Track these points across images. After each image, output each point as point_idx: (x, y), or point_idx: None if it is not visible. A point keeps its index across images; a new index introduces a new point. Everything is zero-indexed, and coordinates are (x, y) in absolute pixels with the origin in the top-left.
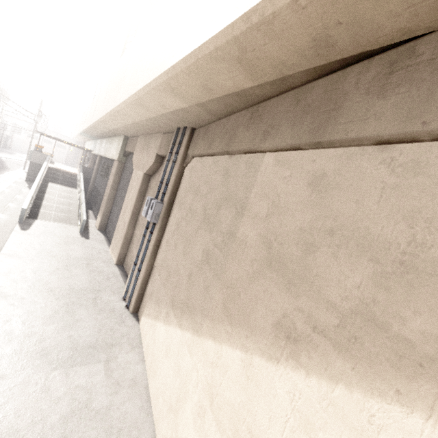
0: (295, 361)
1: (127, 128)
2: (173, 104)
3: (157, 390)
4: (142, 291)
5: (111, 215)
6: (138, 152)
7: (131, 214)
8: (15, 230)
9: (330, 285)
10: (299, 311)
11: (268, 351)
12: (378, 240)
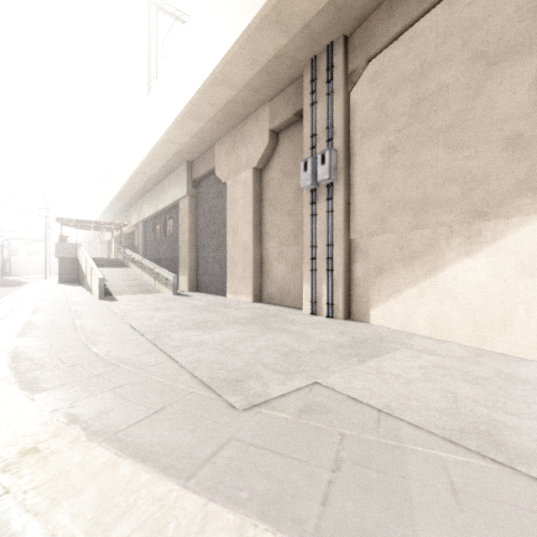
0: None
1: (205, 130)
2: None
3: None
4: (346, 283)
5: (200, 266)
6: (225, 158)
7: (253, 227)
8: (104, 302)
9: None
10: None
11: None
12: None
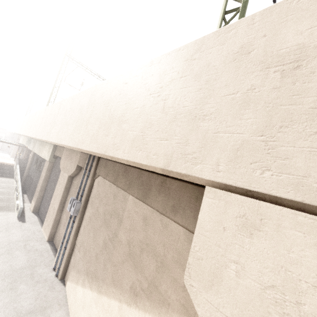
0: (136, 304)
1: None
2: None
3: None
4: (67, 262)
5: (43, 200)
6: (64, 159)
7: (59, 204)
8: None
9: (146, 269)
10: (137, 281)
11: (127, 301)
12: (158, 252)
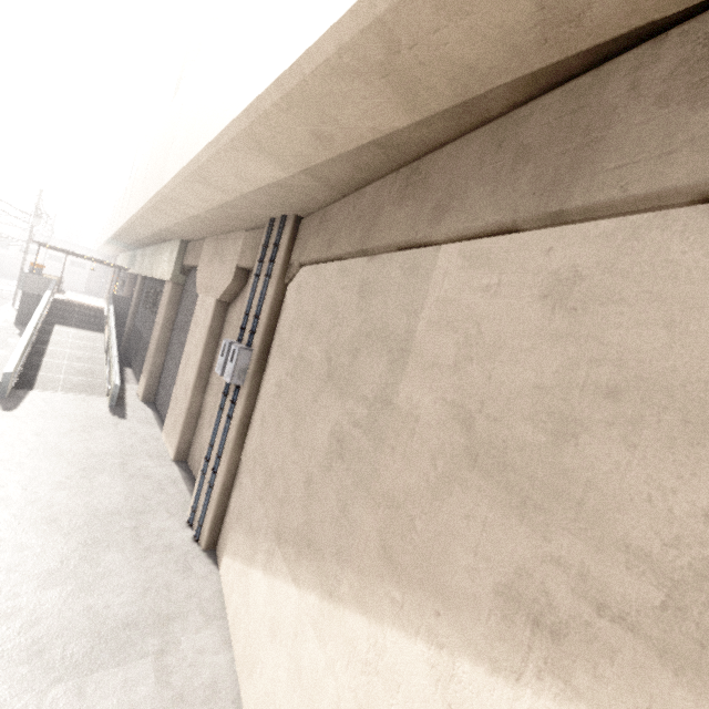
0: (562, 681)
1: (185, 225)
2: (261, 174)
3: (257, 707)
4: (221, 508)
5: (163, 374)
6: (205, 265)
7: (198, 371)
8: None
9: (627, 509)
10: (556, 566)
11: (491, 651)
12: None
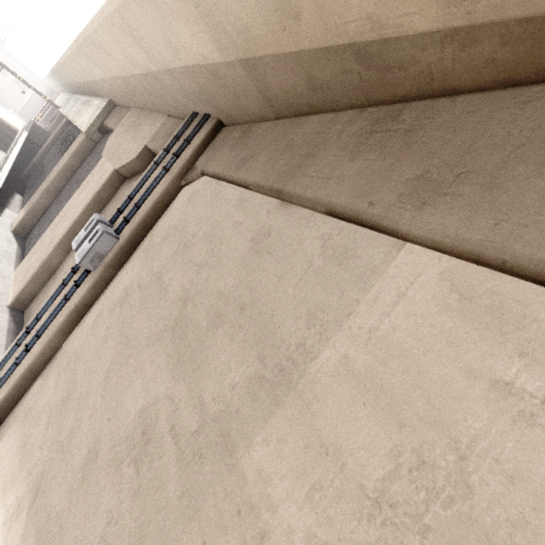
0: None
1: (112, 85)
2: (193, 45)
3: None
4: (18, 390)
5: (44, 215)
6: (120, 132)
7: (68, 230)
8: None
9: None
10: None
11: None
12: None
